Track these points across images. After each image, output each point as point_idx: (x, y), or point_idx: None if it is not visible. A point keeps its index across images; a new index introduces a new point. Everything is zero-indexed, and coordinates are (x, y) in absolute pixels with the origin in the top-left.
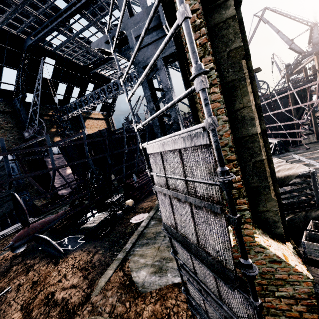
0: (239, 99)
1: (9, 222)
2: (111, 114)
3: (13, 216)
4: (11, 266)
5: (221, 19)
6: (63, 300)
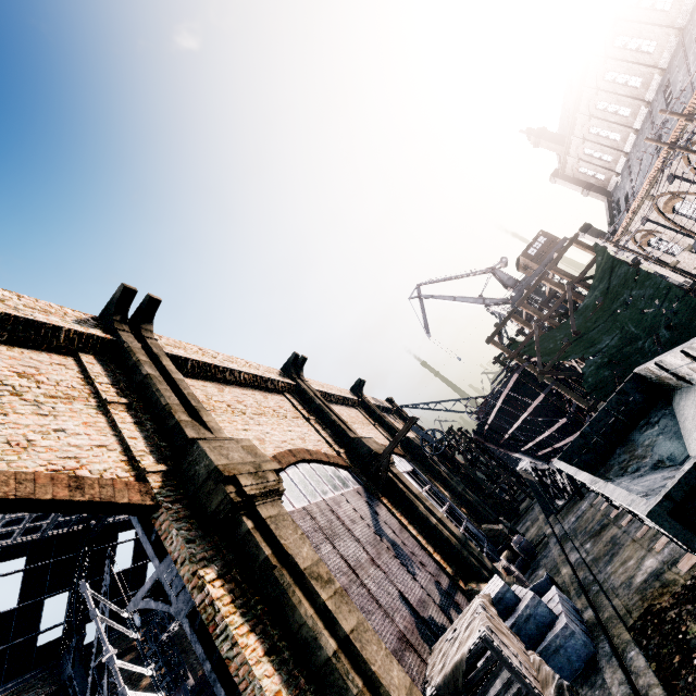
0: (292, 618)
1: None
2: None
3: None
4: None
5: (239, 537)
6: None
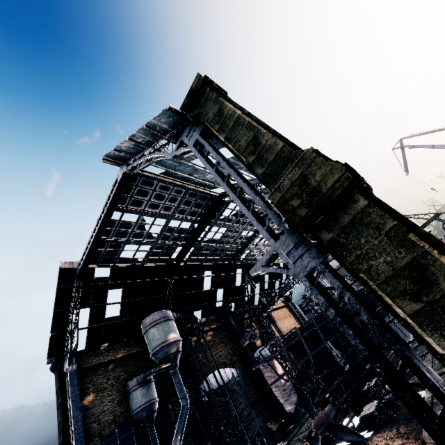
0: None
1: None
2: (290, 298)
3: None
4: None
5: None
6: None
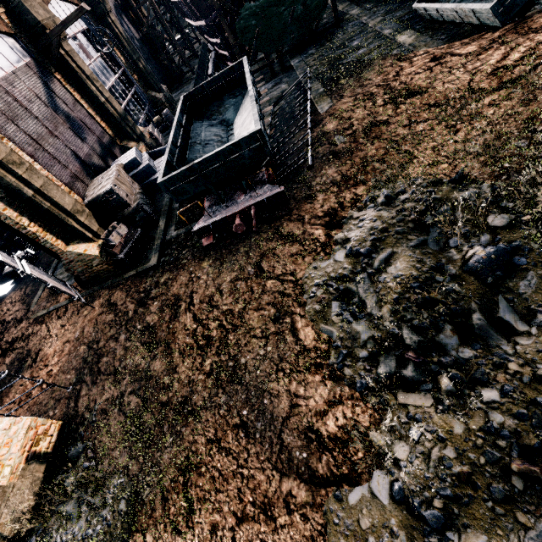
0: (2, 182)
1: None
2: None
3: None
4: None
5: None
6: (13, 319)
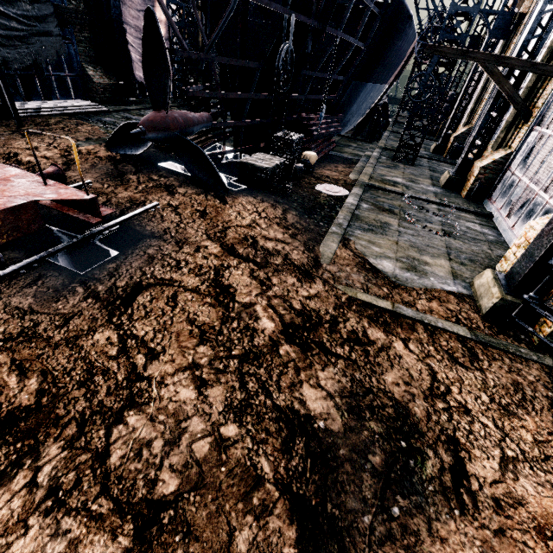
0: None
1: (39, 88)
2: None
3: (45, 78)
4: (121, 172)
5: None
6: (279, 252)
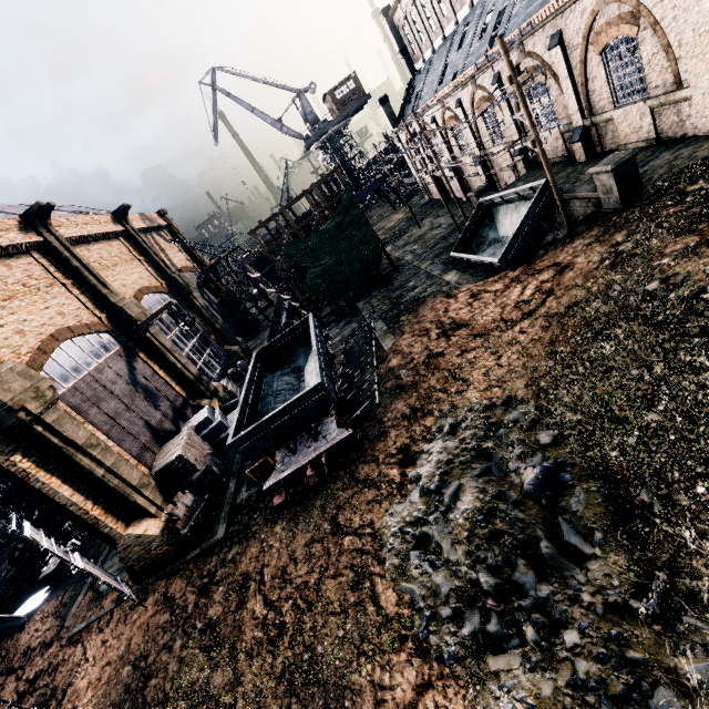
0: (77, 466)
1: None
2: None
3: None
4: None
5: (33, 435)
6: (41, 643)
